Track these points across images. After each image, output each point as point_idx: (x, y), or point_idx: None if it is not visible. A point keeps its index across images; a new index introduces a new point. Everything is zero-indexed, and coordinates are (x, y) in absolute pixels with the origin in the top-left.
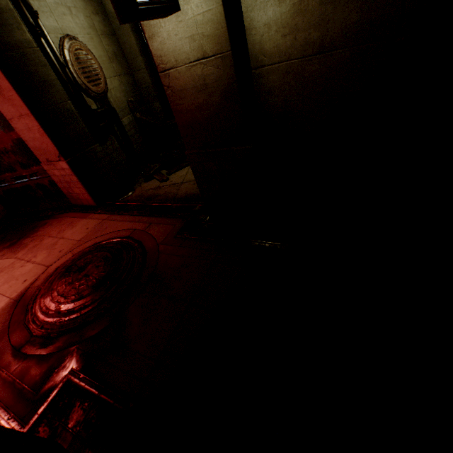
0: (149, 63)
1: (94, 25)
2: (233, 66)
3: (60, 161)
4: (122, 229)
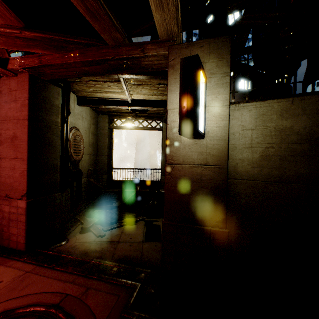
0: (110, 153)
1: (90, 128)
2: (226, 174)
3: (20, 199)
4: (50, 291)
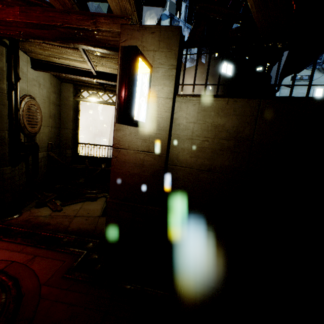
0: (75, 127)
1: (50, 97)
2: (165, 161)
3: None
4: None
